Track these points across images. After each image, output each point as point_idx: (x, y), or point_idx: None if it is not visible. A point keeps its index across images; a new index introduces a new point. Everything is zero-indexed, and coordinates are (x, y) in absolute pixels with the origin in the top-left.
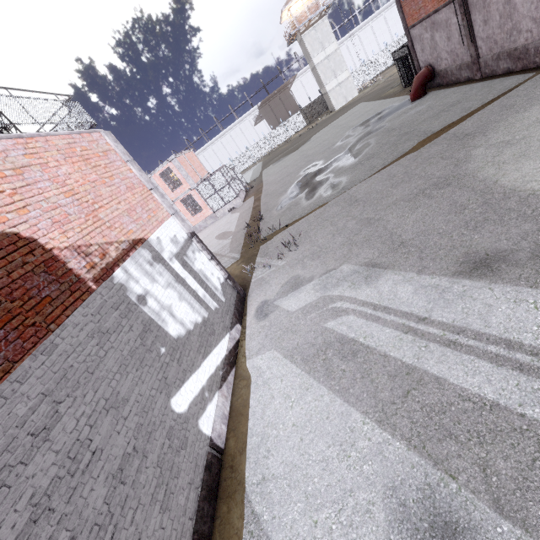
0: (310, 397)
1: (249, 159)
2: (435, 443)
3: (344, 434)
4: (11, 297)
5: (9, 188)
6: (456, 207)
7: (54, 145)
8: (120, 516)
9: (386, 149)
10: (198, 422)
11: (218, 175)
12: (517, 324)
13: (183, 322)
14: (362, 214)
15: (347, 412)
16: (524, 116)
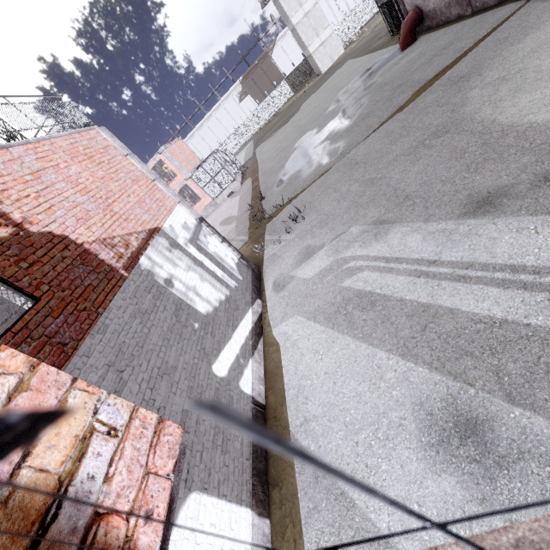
0: (337, 348)
1: (239, 139)
2: (454, 362)
3: (372, 371)
4: (61, 287)
5: (33, 192)
6: (456, 153)
7: (59, 147)
8: (190, 457)
9: (381, 106)
10: (239, 384)
11: (211, 160)
12: (520, 250)
13: (209, 300)
14: (364, 176)
15: (372, 353)
16: (518, 48)
